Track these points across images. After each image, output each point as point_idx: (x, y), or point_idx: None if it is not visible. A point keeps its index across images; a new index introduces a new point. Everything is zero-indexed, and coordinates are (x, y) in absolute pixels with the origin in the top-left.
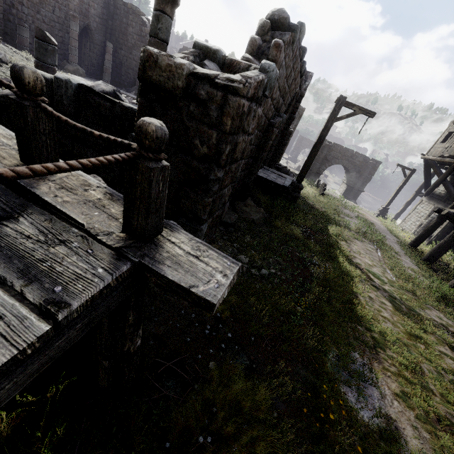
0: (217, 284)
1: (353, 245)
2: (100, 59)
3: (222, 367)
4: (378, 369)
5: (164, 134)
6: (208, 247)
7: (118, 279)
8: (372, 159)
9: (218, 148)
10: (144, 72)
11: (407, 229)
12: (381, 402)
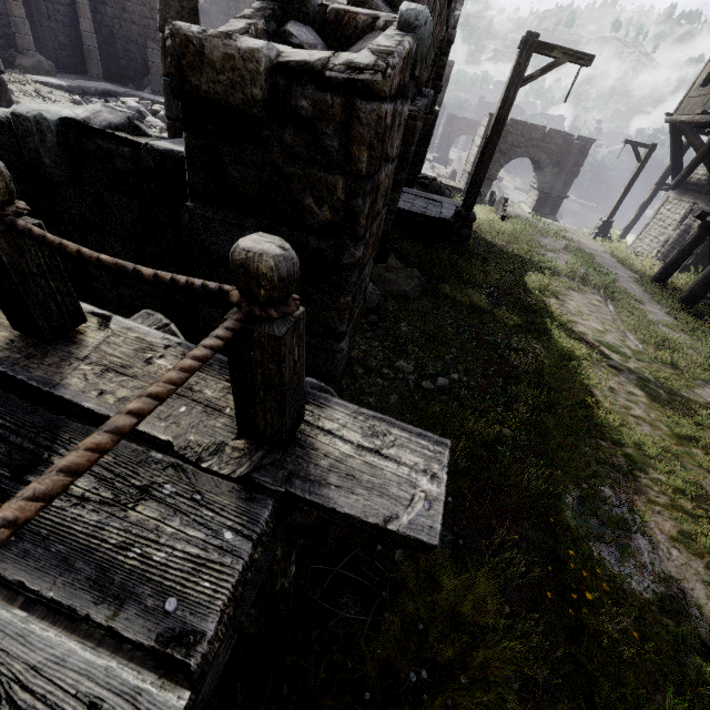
0: (427, 502)
1: (569, 302)
2: (72, 32)
3: (414, 554)
4: (643, 507)
5: (293, 266)
6: (389, 424)
7: (262, 543)
8: (578, 137)
9: (350, 208)
10: (182, 79)
11: (645, 251)
12: (656, 557)
